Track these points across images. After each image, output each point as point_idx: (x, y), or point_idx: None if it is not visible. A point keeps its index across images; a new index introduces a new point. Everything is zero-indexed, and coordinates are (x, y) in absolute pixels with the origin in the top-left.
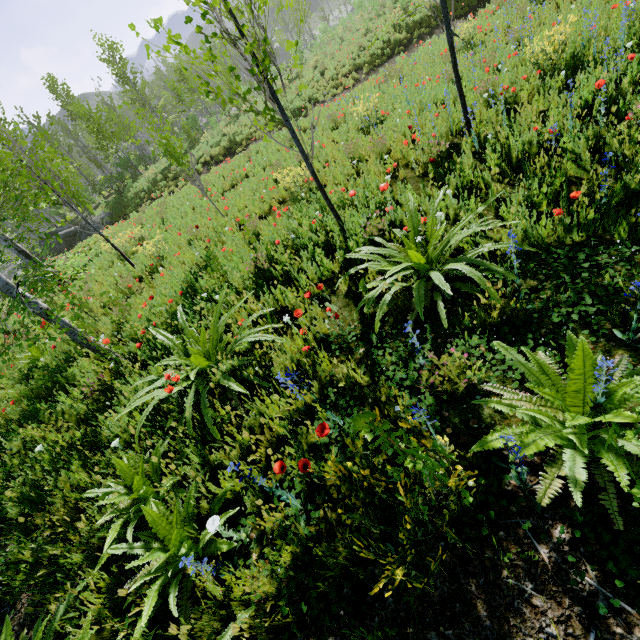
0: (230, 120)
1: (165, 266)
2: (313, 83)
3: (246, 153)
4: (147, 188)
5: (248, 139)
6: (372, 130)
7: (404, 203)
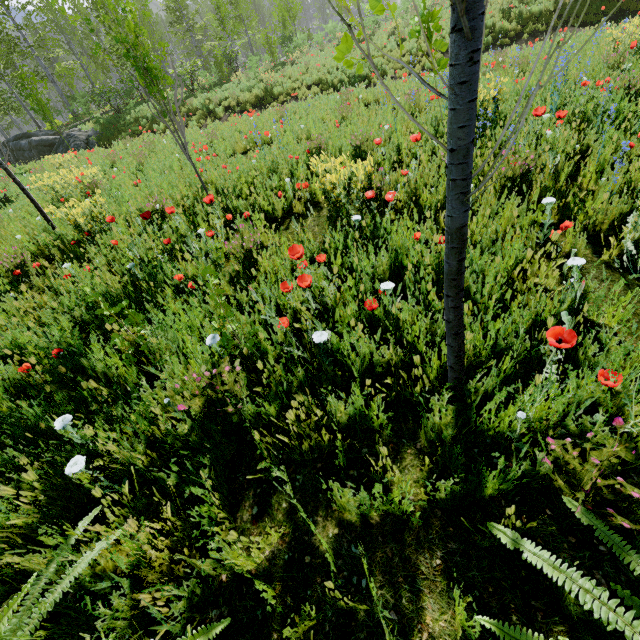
0: (274, 67)
1: (91, 254)
2: (385, 51)
3: (279, 110)
4: (151, 116)
5: (288, 95)
6: (488, 134)
7: (612, 346)
